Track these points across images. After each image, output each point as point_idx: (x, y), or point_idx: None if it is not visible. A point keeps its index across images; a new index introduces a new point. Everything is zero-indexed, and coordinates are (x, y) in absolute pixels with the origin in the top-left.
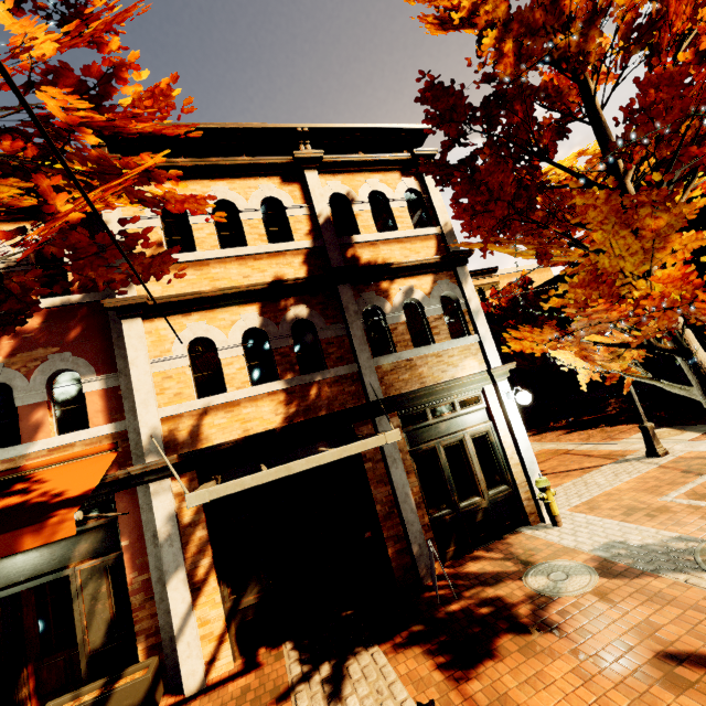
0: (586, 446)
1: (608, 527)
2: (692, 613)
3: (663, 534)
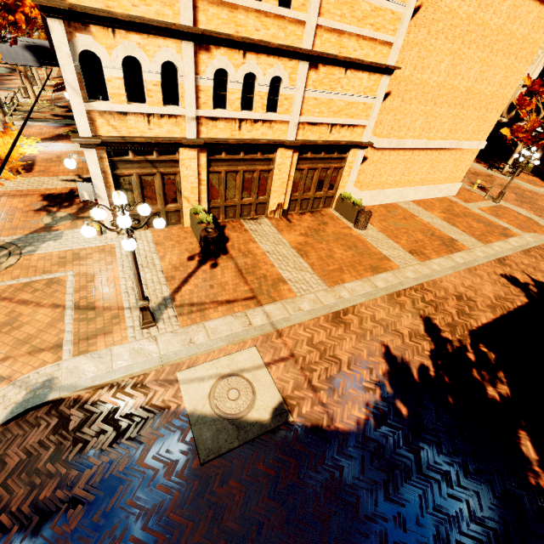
0: (258, 317)
1: (73, 243)
2: (3, 230)
3: (43, 250)
